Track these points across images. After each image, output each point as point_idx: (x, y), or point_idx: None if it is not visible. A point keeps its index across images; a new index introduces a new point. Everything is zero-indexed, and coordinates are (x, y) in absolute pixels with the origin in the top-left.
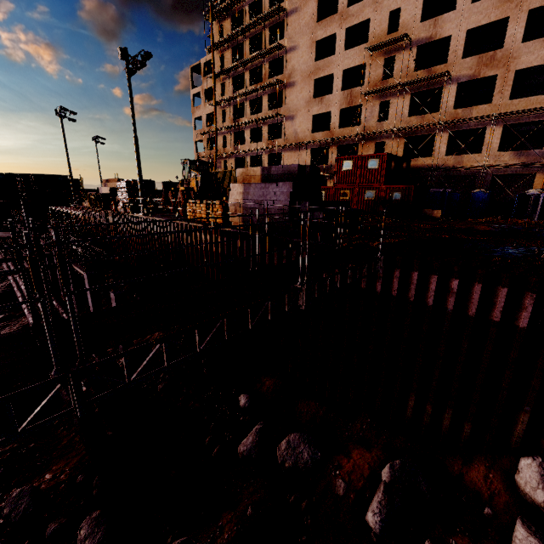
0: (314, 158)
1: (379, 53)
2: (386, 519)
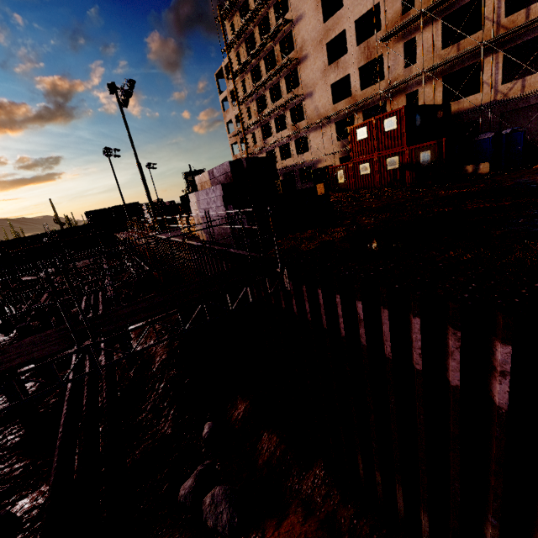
0: (341, 132)
1: None
2: None
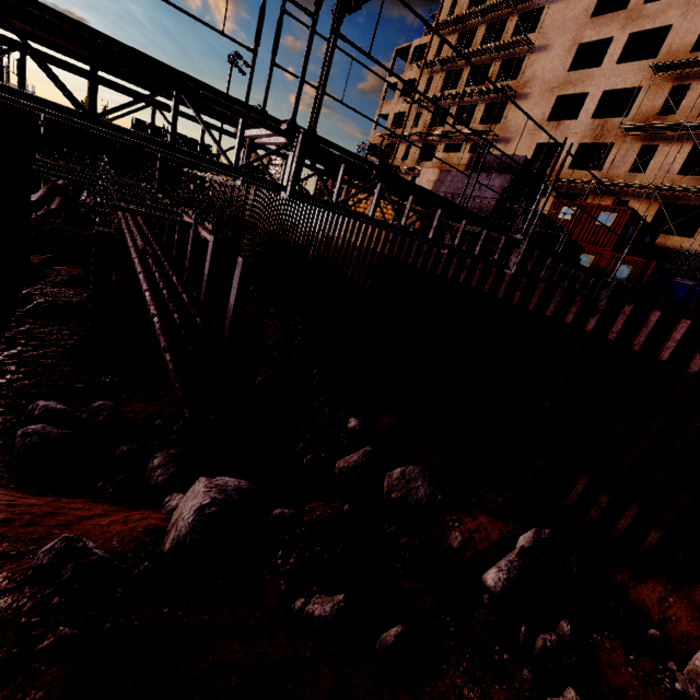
0: None
1: (668, 76)
2: (514, 580)
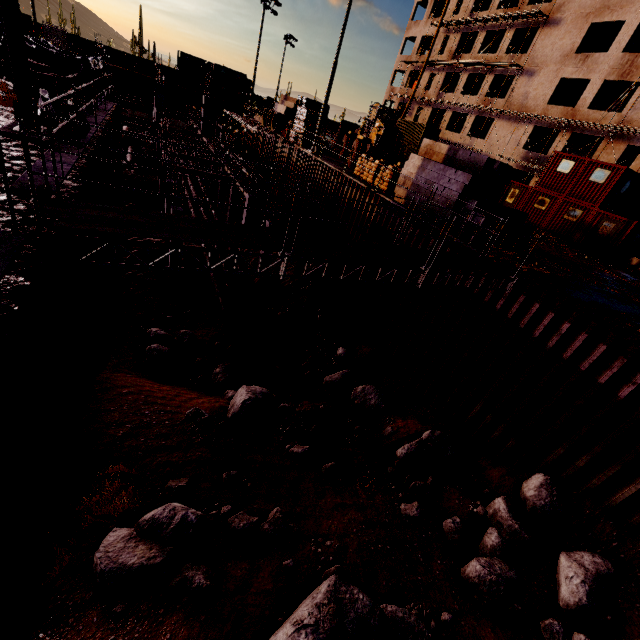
0: (532, 140)
1: None
2: (410, 454)
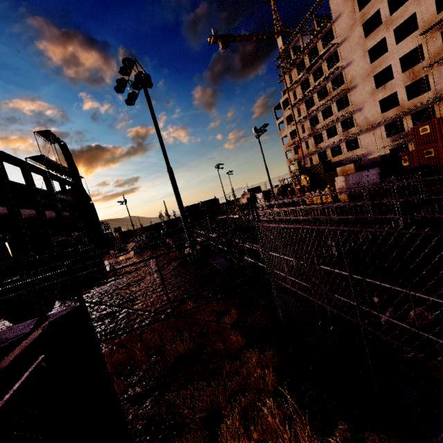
0: (388, 131)
1: (433, 31)
2: None
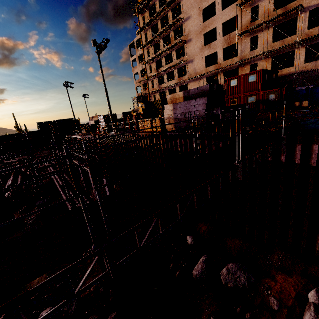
0: (208, 83)
1: (246, 6)
2: None
